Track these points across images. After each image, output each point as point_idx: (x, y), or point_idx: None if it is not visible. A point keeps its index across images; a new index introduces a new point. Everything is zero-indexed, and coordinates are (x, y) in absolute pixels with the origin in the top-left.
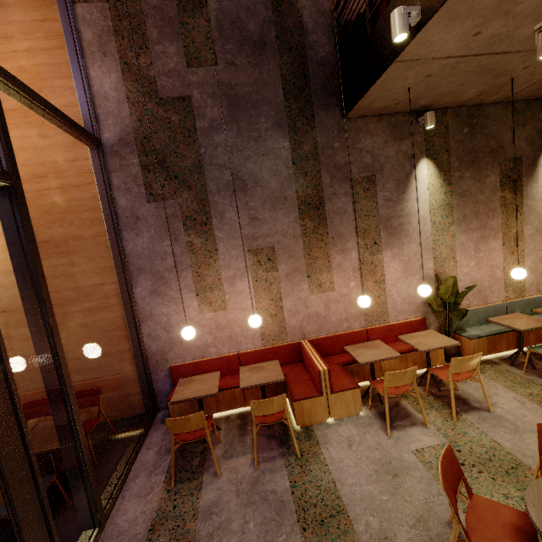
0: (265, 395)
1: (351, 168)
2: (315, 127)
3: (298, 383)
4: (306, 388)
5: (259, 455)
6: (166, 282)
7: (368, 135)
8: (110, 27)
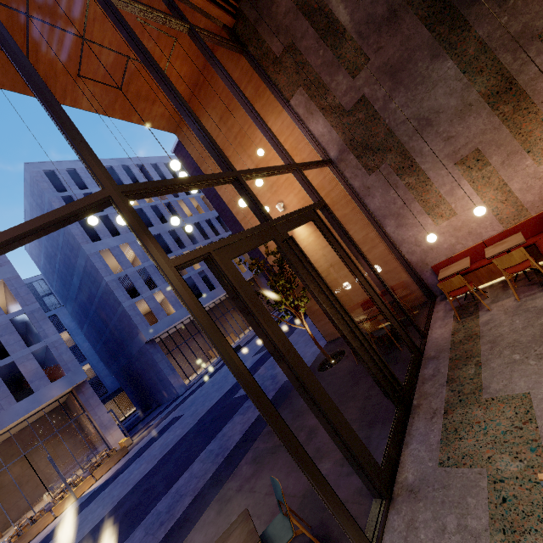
0: None
1: (533, 26)
2: (471, 27)
3: None
4: None
5: (521, 295)
6: (403, 216)
7: None
8: (307, 98)
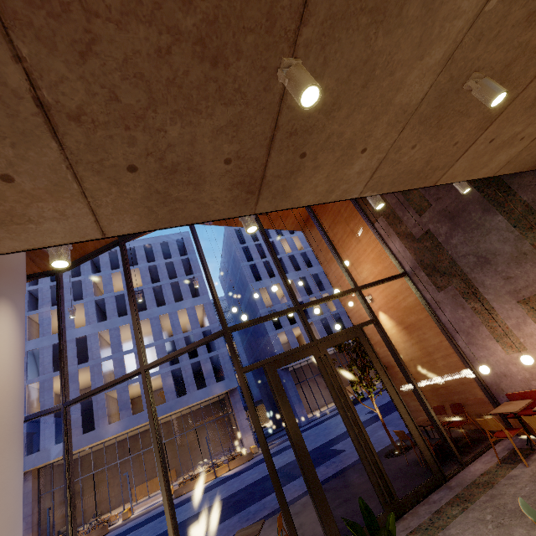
0: None
1: None
2: (515, 193)
3: None
4: None
5: None
6: (472, 335)
7: None
8: (386, 224)
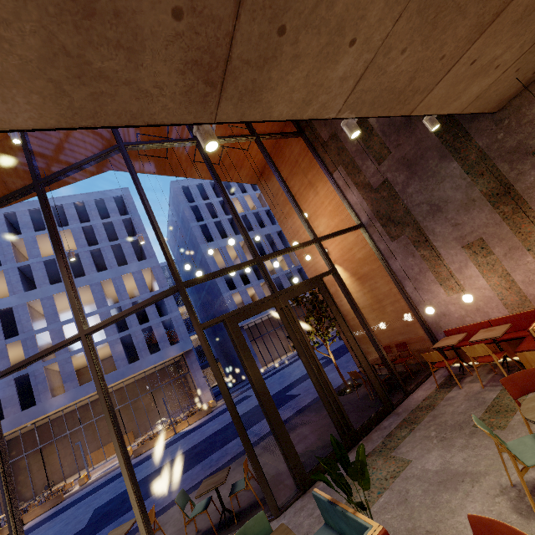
0: (501, 349)
1: (527, 144)
2: (472, 138)
3: (531, 341)
4: (532, 344)
5: (489, 383)
6: (419, 281)
7: (532, 104)
8: (345, 174)
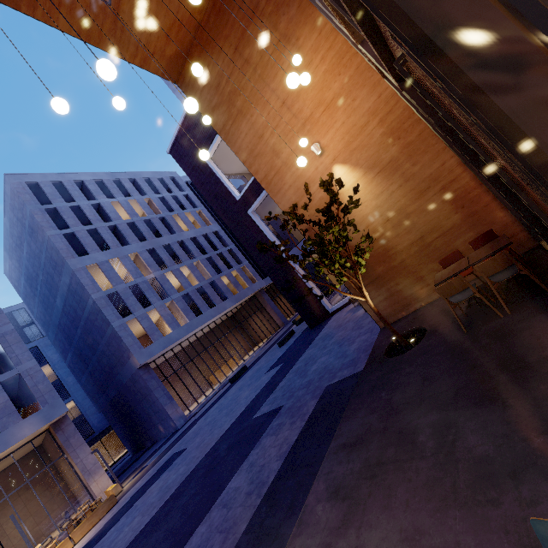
0: None
1: None
2: None
3: None
4: None
5: None
6: None
7: None
8: None
